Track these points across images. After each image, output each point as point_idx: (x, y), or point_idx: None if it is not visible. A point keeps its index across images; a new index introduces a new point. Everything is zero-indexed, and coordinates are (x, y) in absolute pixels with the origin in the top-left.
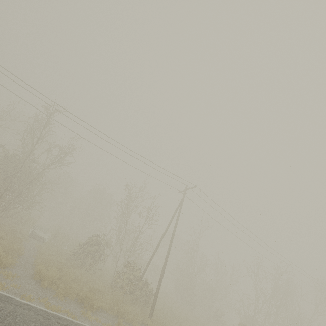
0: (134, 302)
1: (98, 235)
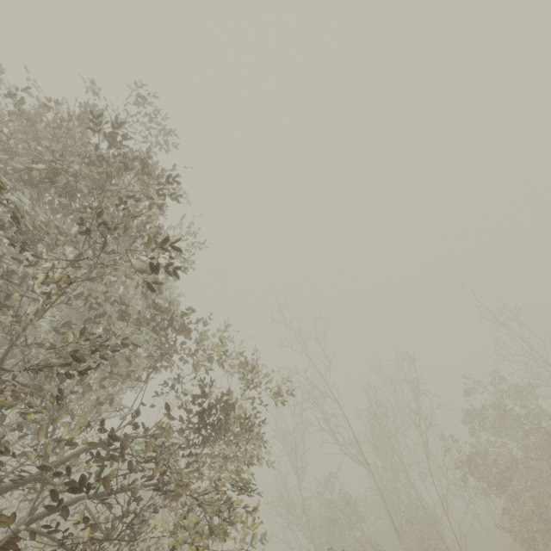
0: None
1: None
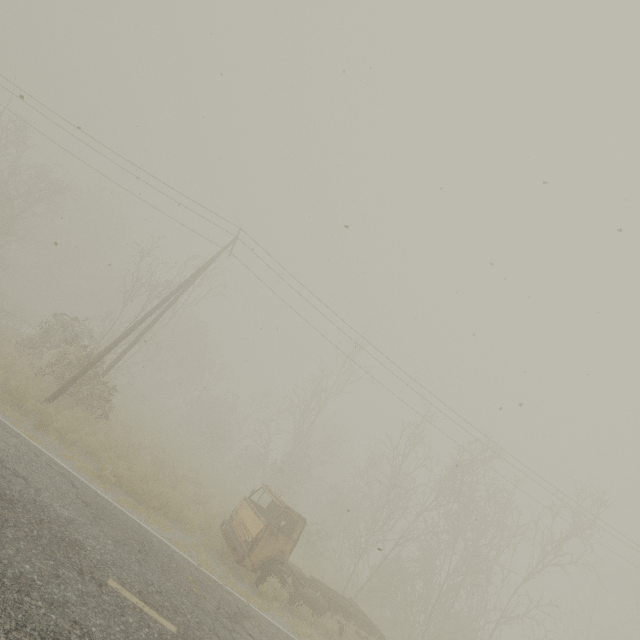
0: (62, 399)
1: (76, 317)
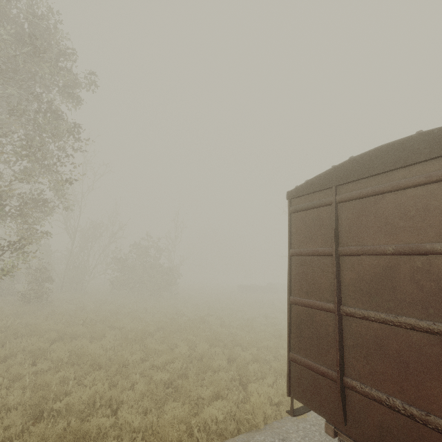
0: None
1: None
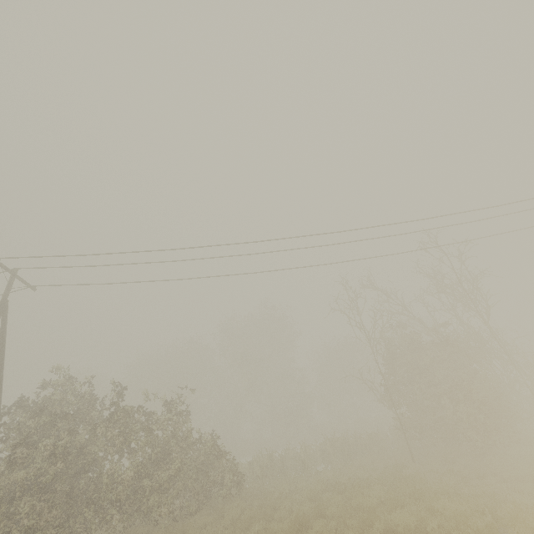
0: None
1: None
